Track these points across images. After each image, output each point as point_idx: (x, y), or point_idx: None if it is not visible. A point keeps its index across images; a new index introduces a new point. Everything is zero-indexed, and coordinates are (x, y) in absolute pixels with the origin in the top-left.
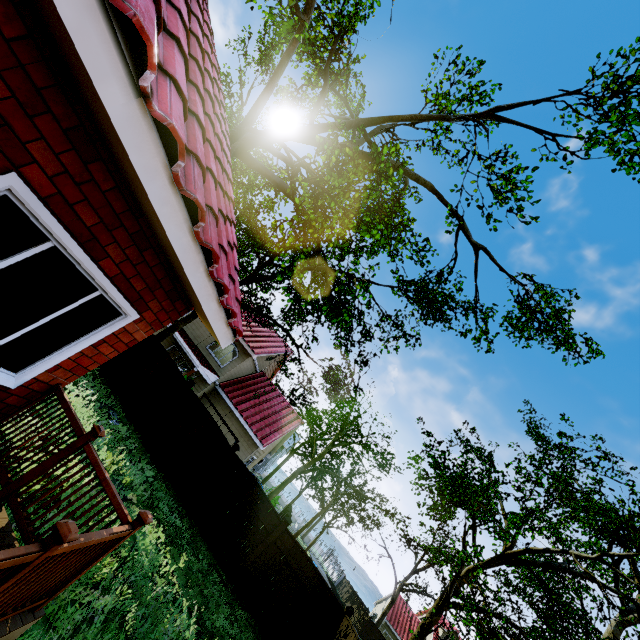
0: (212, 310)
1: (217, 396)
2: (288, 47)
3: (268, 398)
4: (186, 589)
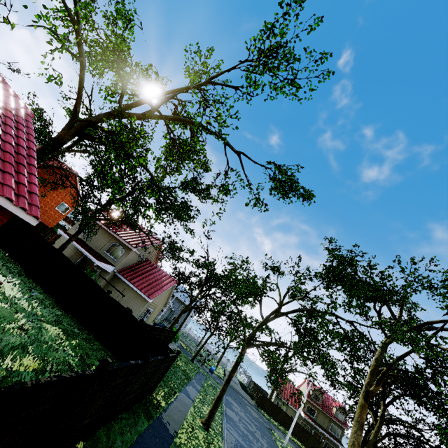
0: (13, 209)
1: (118, 279)
2: (80, 74)
3: (152, 273)
4: (74, 349)
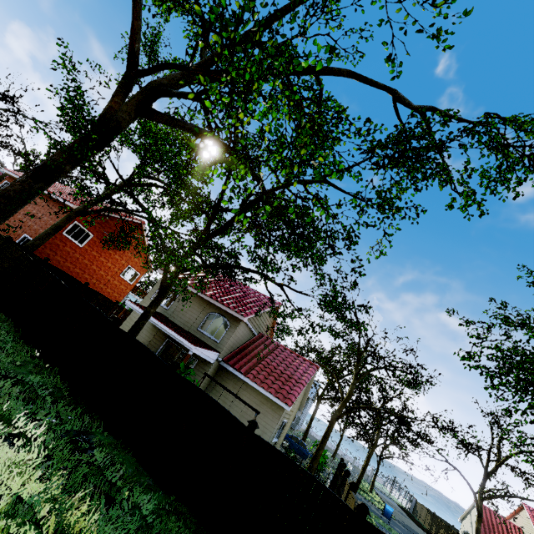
0: None
1: (225, 372)
2: None
3: (275, 356)
4: None
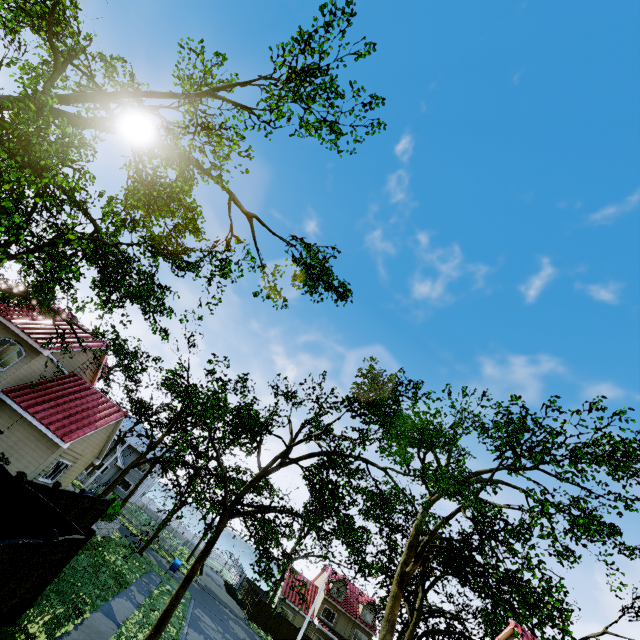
0: None
1: (2, 405)
2: None
3: (79, 397)
4: None
